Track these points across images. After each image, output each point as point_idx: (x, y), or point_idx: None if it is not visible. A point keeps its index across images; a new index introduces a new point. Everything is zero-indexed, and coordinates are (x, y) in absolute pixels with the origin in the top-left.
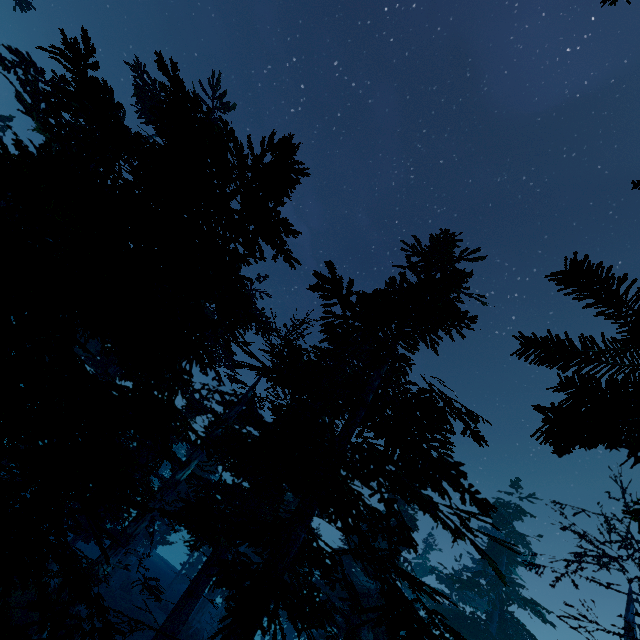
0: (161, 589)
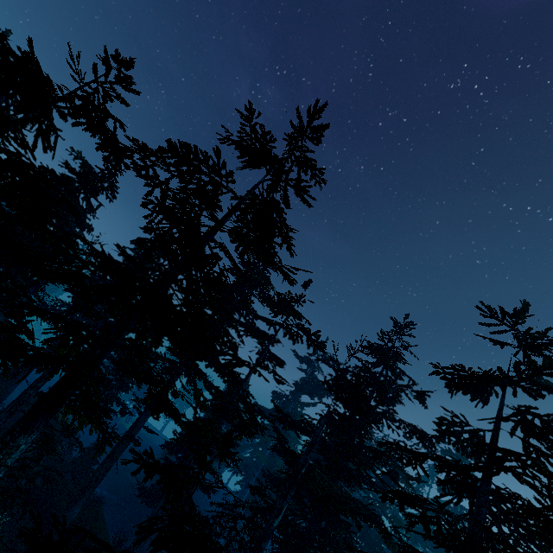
0: (194, 499)
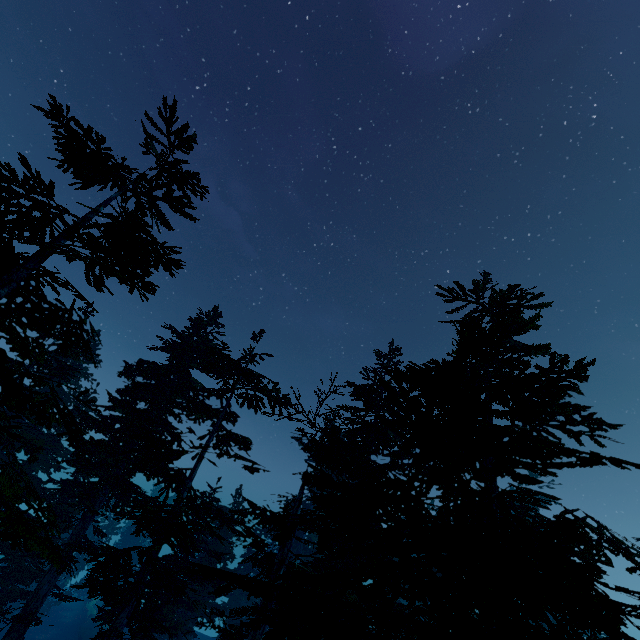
0: None
